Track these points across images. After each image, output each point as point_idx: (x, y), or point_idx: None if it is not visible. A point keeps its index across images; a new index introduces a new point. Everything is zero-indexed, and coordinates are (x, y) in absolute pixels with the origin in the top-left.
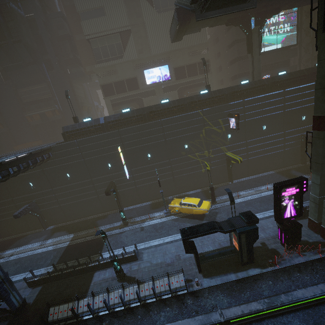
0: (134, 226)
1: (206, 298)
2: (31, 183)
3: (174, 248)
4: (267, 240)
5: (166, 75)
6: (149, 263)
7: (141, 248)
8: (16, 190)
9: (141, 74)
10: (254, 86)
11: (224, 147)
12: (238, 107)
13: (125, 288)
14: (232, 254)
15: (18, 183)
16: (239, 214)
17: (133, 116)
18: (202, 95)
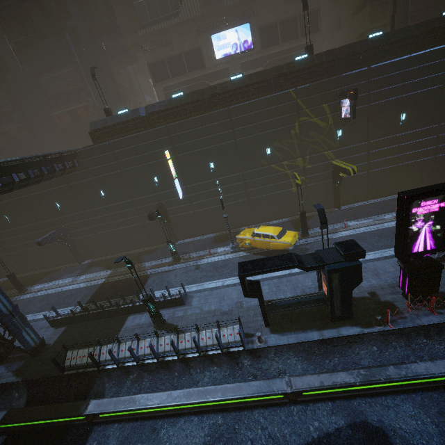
0: (187, 264)
1: (271, 361)
2: (57, 202)
3: (236, 292)
4: (380, 290)
5: (246, 42)
6: (198, 310)
7: (192, 290)
8: (41, 211)
9: (208, 43)
10: (392, 40)
11: (329, 151)
12: (358, 82)
13: (159, 337)
14: (318, 304)
15: (41, 202)
16: (335, 243)
17: (187, 103)
18: (298, 63)
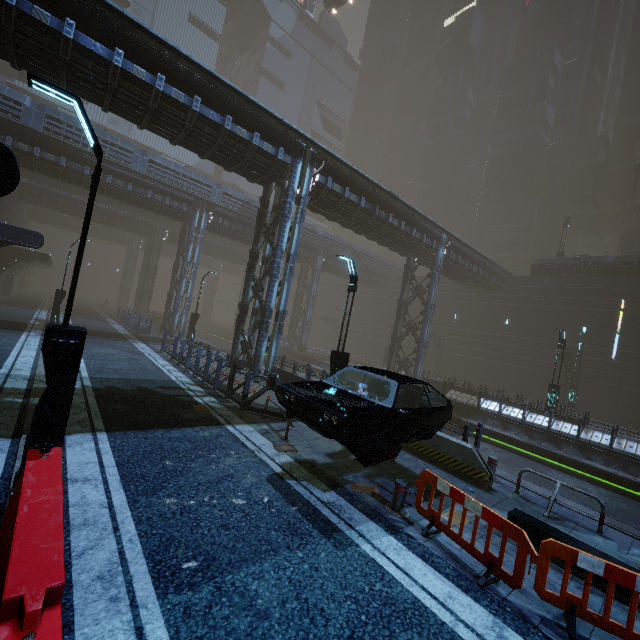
0: None
1: None
2: (456, 314)
3: None
4: None
5: None
6: None
7: None
8: (435, 317)
9: None
10: None
11: None
12: None
13: (556, 419)
14: None
15: (442, 309)
16: None
17: None
18: None
